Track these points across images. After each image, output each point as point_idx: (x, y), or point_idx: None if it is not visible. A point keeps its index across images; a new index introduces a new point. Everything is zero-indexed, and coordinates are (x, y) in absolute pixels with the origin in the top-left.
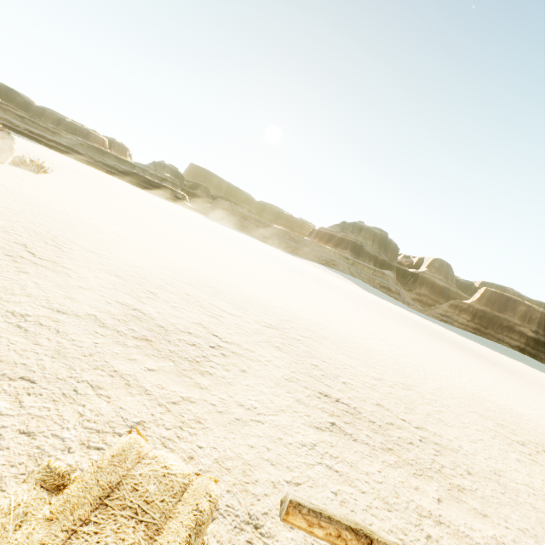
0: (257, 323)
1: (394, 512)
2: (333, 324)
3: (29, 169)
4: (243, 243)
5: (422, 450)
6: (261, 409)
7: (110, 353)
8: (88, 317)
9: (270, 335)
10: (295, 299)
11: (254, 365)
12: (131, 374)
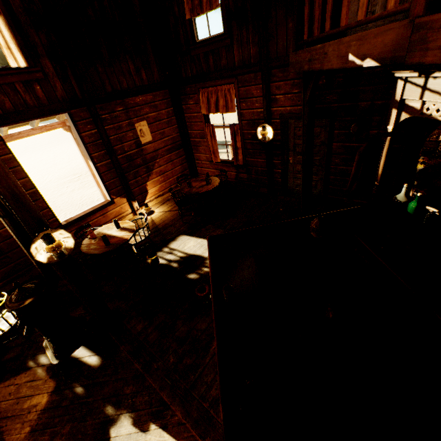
0: None
1: None
2: None
3: None
4: None
5: None
6: None
7: None
8: None
9: None
10: None
11: None
12: None
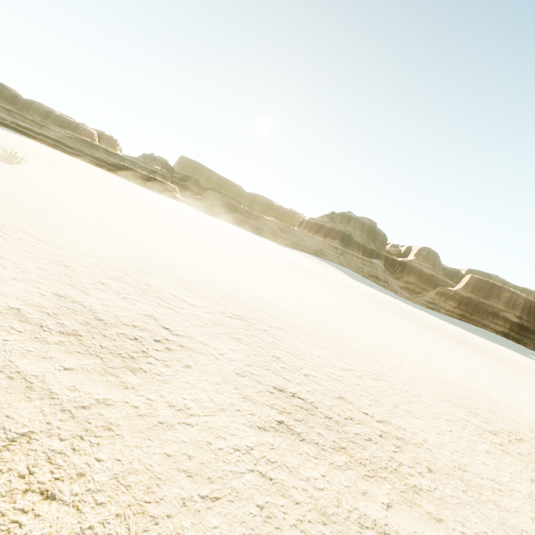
0: (221, 313)
1: (331, 525)
2: (309, 314)
3: (2, 160)
4: (230, 234)
5: (381, 446)
6: (196, 409)
7: (20, 352)
8: (9, 311)
9: (233, 326)
10: (273, 288)
11: (202, 360)
12: (39, 375)
